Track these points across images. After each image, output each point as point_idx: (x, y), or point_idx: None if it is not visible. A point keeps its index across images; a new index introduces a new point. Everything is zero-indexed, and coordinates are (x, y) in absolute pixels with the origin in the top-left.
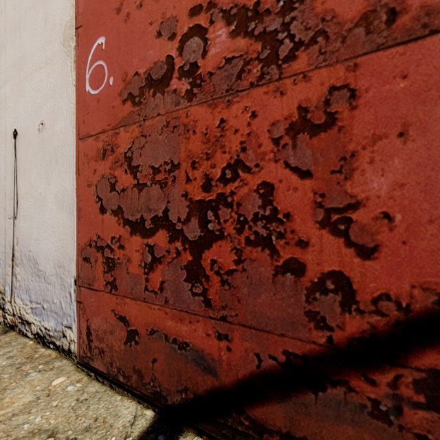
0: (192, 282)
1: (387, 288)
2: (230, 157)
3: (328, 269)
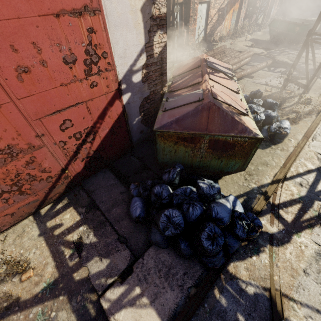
0: (22, 195)
1: (55, 173)
2: (15, 173)
3: (47, 176)
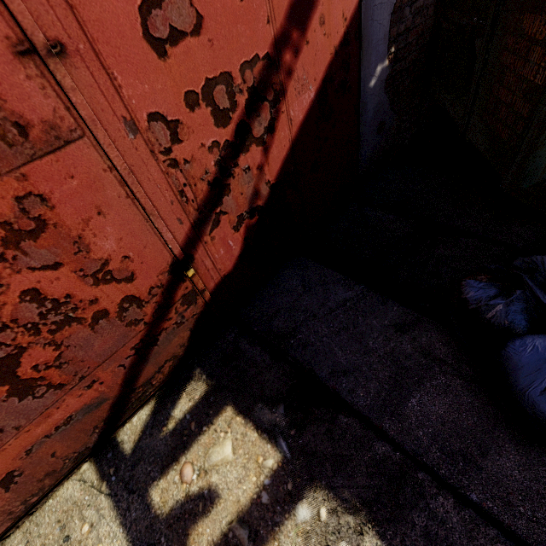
0: (29, 394)
1: (150, 285)
2: None
3: (119, 300)
